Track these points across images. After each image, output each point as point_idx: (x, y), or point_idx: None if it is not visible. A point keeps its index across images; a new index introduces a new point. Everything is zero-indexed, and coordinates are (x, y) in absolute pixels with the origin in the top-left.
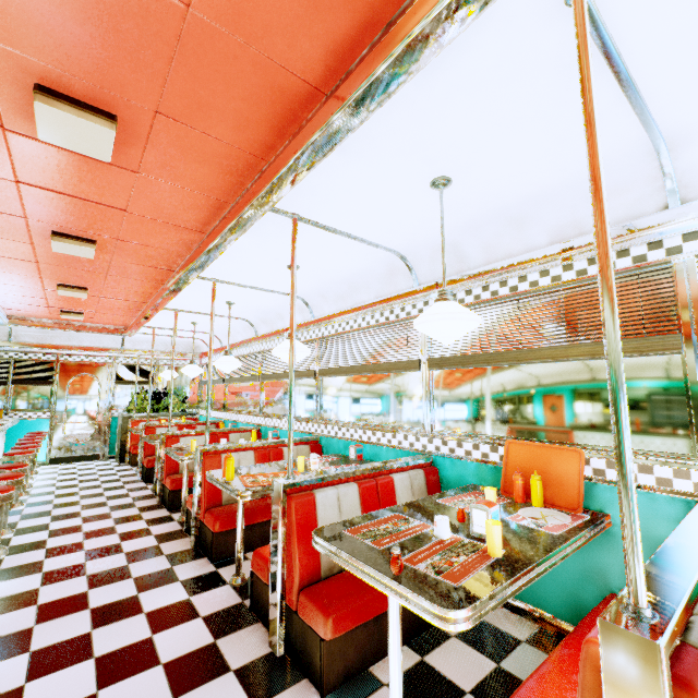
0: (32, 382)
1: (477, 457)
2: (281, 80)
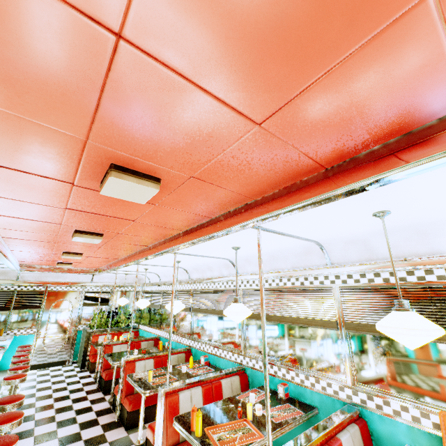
0: (26, 307)
1: (407, 419)
2: (298, 161)
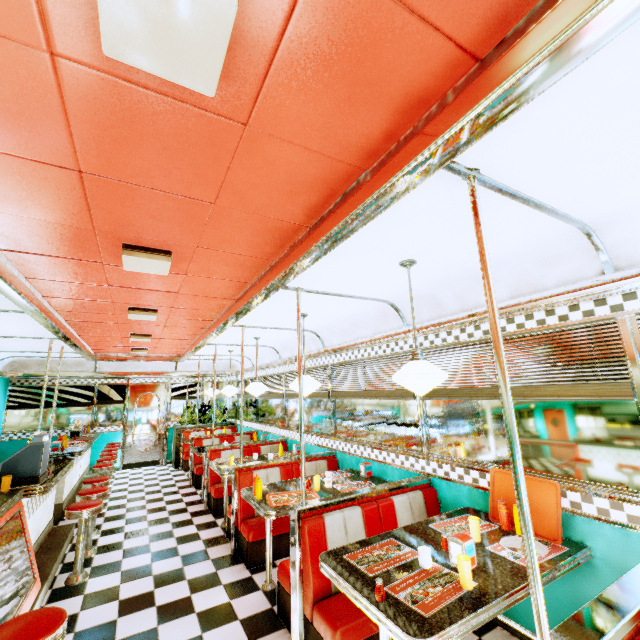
0: (110, 401)
1: (468, 481)
2: (277, 224)
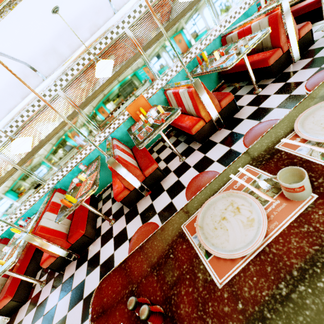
0: None
1: (122, 122)
2: None
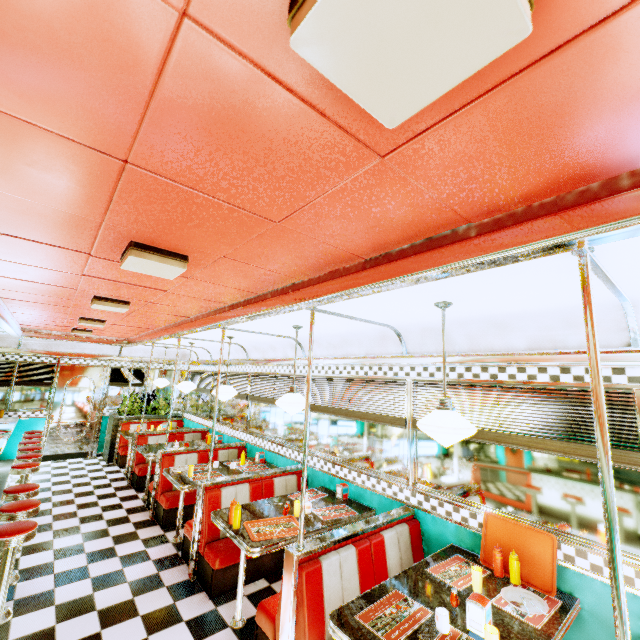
0: (33, 383)
1: (457, 519)
2: (333, 251)
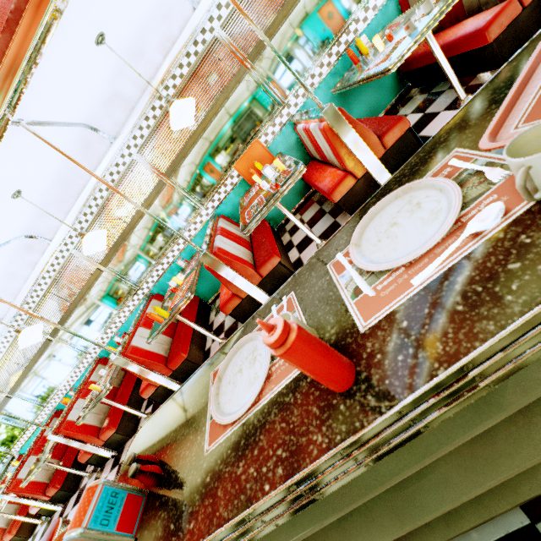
0: None
1: (230, 189)
2: None
